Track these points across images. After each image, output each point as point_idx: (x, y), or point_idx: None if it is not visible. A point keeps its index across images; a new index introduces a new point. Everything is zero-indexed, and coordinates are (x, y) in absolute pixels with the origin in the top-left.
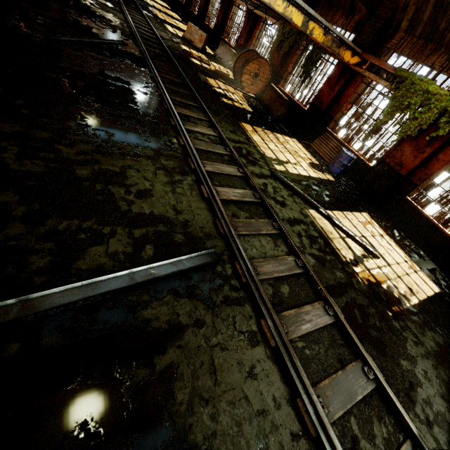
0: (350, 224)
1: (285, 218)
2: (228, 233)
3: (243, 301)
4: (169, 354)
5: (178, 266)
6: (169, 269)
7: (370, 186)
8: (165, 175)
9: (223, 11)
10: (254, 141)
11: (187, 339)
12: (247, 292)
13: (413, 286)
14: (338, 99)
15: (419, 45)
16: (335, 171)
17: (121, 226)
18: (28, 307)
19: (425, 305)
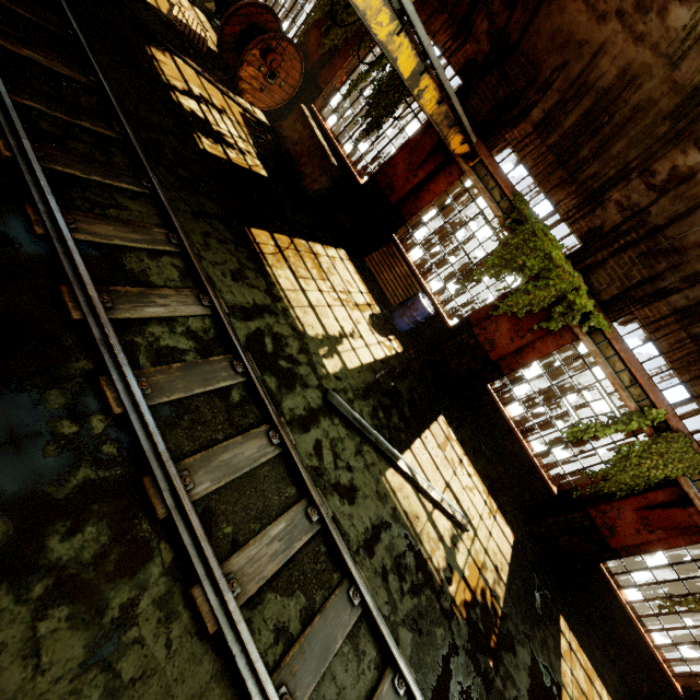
0: (432, 466)
1: (360, 539)
2: None
3: None
4: None
5: None
6: None
7: (446, 361)
8: (74, 624)
9: None
10: (283, 292)
11: None
12: None
13: (498, 557)
14: (418, 191)
15: (547, 162)
16: (402, 328)
17: None
18: None
19: (510, 590)
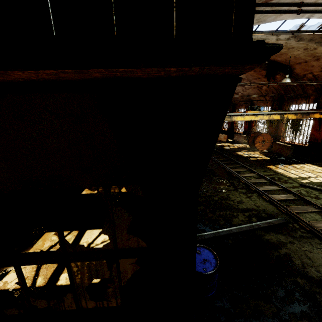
0: None
1: (321, 204)
2: (287, 211)
3: (312, 237)
4: (283, 250)
5: (270, 223)
6: (266, 224)
7: None
8: (244, 195)
9: (230, 122)
10: (280, 172)
11: (289, 247)
12: (312, 234)
13: None
14: None
15: None
16: None
17: (239, 212)
18: (228, 232)
19: None
